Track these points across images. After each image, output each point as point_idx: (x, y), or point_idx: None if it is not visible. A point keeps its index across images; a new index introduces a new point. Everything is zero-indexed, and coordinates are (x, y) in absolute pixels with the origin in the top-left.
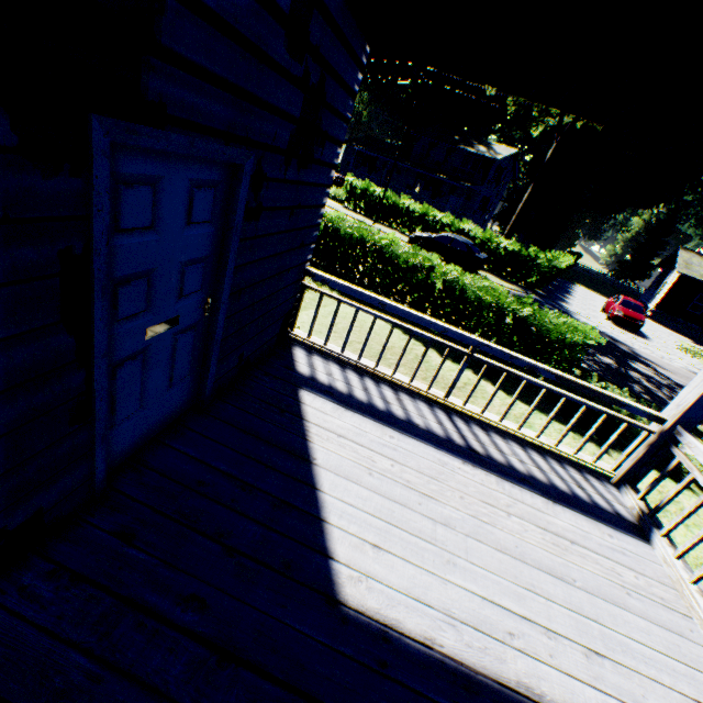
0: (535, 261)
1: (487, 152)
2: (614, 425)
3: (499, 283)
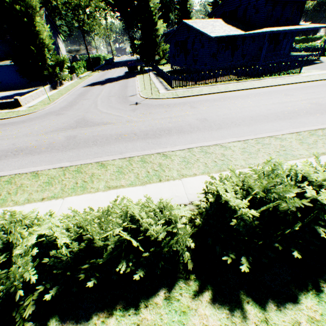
0: None
1: None
2: None
3: None
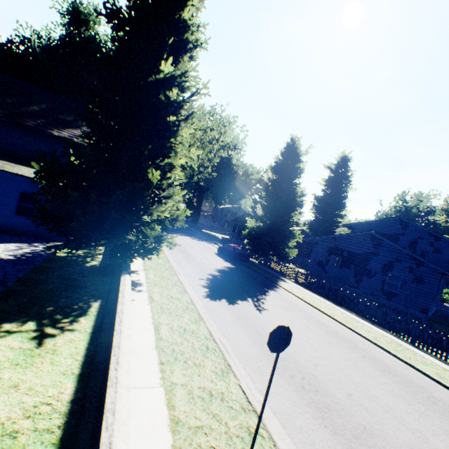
0: None
1: None
2: None
3: None
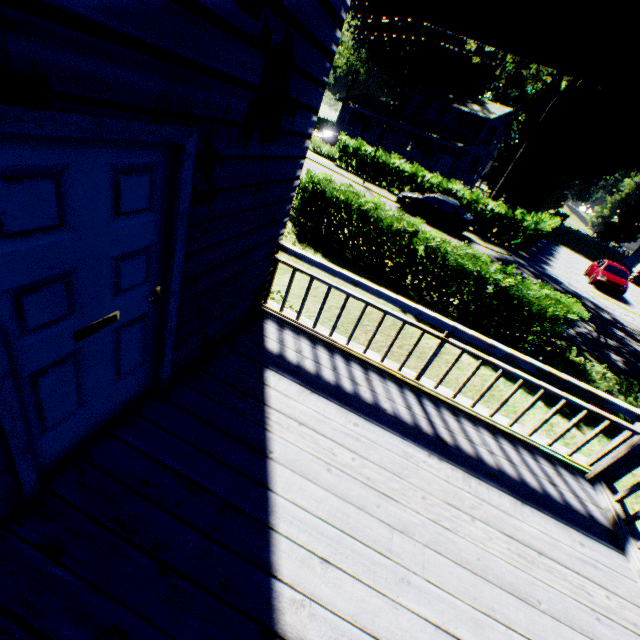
0: (521, 224)
1: (480, 111)
2: (590, 401)
3: (482, 245)
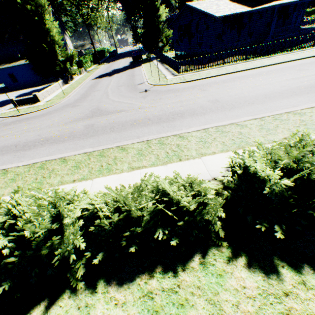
0: None
1: None
2: None
3: None
